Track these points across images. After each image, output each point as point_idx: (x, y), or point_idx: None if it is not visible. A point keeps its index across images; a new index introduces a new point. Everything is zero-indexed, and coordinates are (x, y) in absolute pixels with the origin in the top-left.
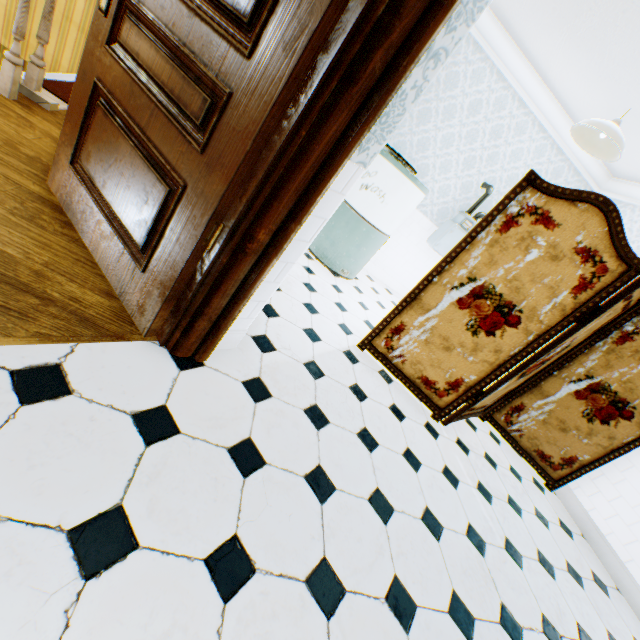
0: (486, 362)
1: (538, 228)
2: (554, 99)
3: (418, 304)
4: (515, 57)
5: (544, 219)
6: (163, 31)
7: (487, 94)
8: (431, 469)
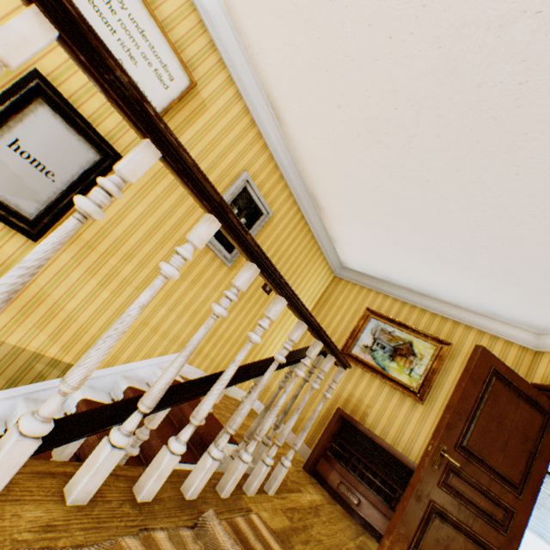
0: None
1: None
2: None
3: None
4: None
5: None
6: (478, 483)
7: None
8: None
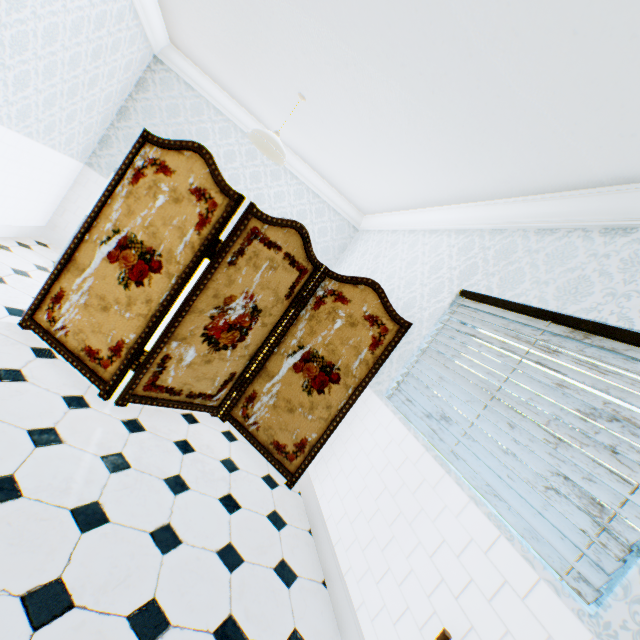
0: (142, 316)
1: (161, 176)
2: (292, 152)
3: (75, 266)
4: (250, 119)
5: (164, 168)
6: None
7: (238, 147)
8: (3, 422)
